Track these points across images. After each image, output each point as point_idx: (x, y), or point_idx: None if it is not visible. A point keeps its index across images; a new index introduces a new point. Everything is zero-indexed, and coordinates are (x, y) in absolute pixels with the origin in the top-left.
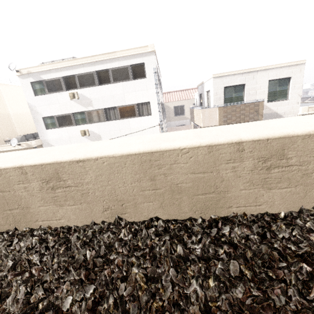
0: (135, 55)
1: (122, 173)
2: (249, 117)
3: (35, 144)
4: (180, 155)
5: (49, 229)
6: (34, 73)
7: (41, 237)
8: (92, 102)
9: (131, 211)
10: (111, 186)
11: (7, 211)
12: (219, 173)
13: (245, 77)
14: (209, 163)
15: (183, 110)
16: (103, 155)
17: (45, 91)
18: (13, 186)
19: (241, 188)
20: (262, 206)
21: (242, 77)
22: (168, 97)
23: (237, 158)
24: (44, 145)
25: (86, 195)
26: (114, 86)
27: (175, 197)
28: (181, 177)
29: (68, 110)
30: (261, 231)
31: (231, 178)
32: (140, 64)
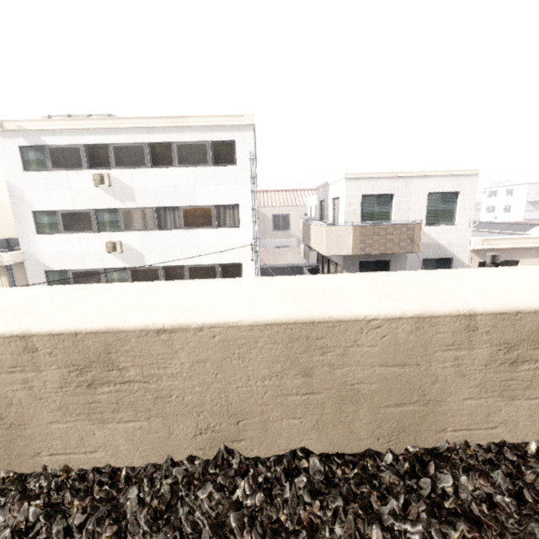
0: (221, 127)
1: (249, 360)
2: (399, 247)
3: (10, 261)
4: (366, 330)
5: (64, 473)
6: (29, 132)
7: (49, 499)
8: (135, 195)
9: (254, 436)
10: (221, 384)
11: None
12: (430, 368)
13: (393, 183)
14: (415, 348)
15: (287, 222)
16: (214, 321)
17: (46, 164)
18: None
19: (464, 395)
20: (497, 430)
21: (390, 184)
22: (264, 199)
23: (464, 342)
24: (29, 264)
25: (163, 401)
26: (179, 171)
27: (346, 409)
28: (362, 372)
29: (88, 203)
30: (512, 485)
31: (450, 378)
32: (228, 141)
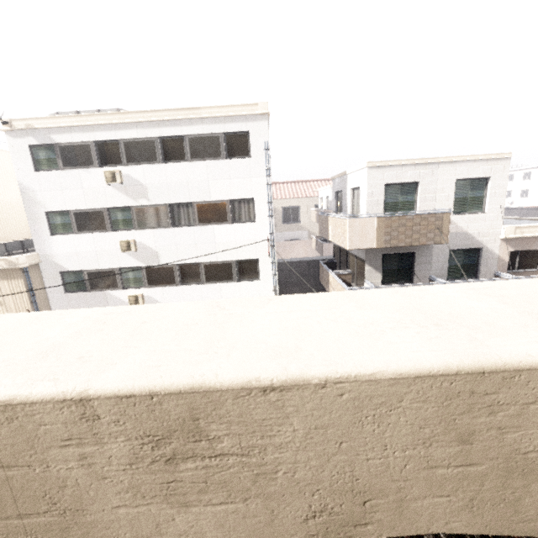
0: (234, 117)
1: (387, 424)
2: (426, 238)
3: (25, 263)
4: None
5: None
6: (38, 130)
7: None
8: (148, 192)
9: (385, 518)
10: (346, 456)
11: (10, 520)
12: None
13: (419, 171)
14: None
15: (297, 215)
16: (342, 373)
17: (57, 163)
18: (45, 452)
19: None
20: None
21: (415, 171)
22: (273, 192)
23: None
24: (44, 265)
25: (266, 478)
26: (192, 166)
27: (513, 484)
28: None
29: (100, 202)
30: None
31: None
32: (242, 132)
